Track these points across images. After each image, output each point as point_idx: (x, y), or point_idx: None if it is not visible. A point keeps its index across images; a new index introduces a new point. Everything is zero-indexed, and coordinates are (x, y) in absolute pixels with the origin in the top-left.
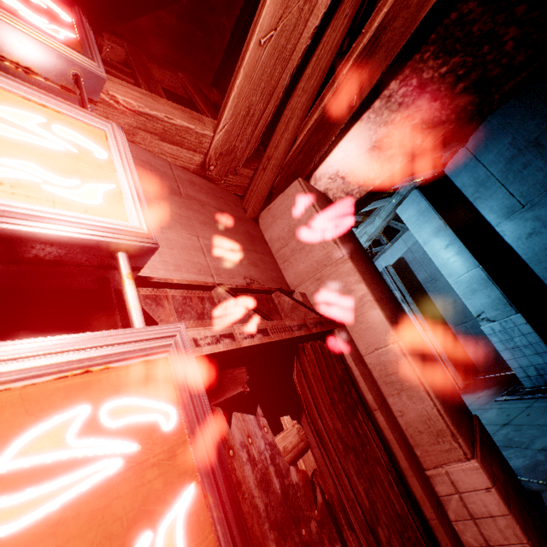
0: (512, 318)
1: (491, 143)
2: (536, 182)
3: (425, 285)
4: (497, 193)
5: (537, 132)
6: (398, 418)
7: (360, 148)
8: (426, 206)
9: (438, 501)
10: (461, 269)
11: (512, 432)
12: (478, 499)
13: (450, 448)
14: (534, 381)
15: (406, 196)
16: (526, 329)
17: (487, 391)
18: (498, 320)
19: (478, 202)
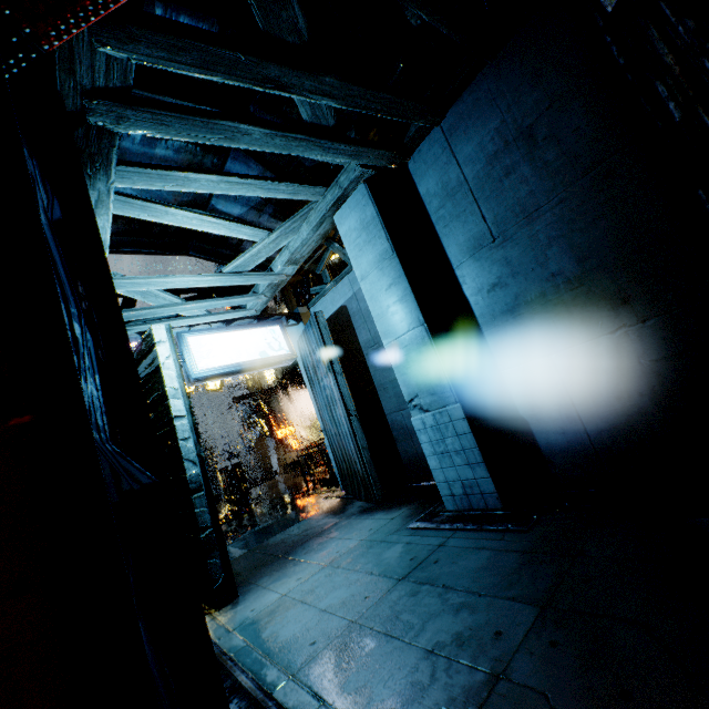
0: (449, 409)
1: (474, 124)
2: (517, 202)
3: (366, 351)
4: (466, 213)
5: (534, 114)
6: None
7: None
8: (373, 214)
9: None
10: (402, 326)
11: (405, 599)
12: None
13: None
14: (458, 502)
15: (349, 192)
16: (463, 427)
17: (405, 510)
18: (433, 409)
19: (442, 224)
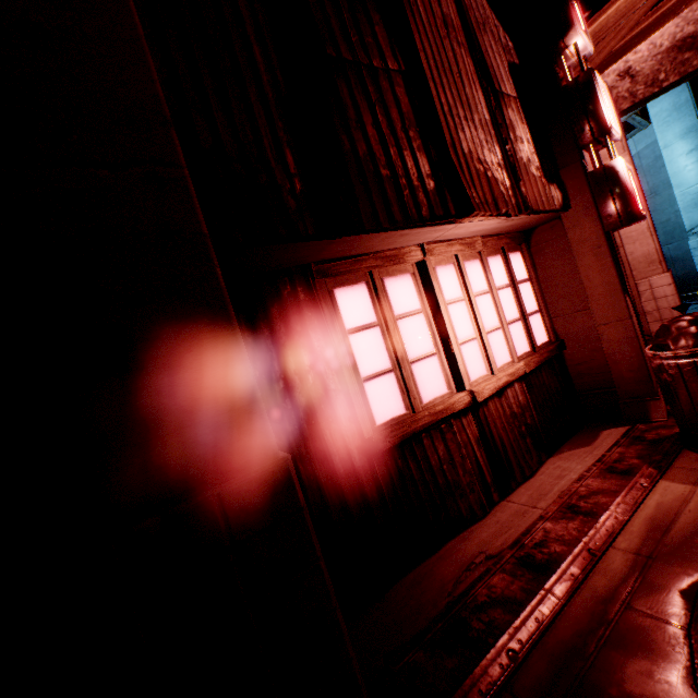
0: None
1: None
2: None
3: None
4: None
5: None
6: (628, 257)
7: (660, 46)
8: (686, 99)
9: (638, 294)
10: (695, 179)
11: None
12: (661, 290)
13: (655, 269)
14: None
15: None
16: None
17: None
18: None
19: None
